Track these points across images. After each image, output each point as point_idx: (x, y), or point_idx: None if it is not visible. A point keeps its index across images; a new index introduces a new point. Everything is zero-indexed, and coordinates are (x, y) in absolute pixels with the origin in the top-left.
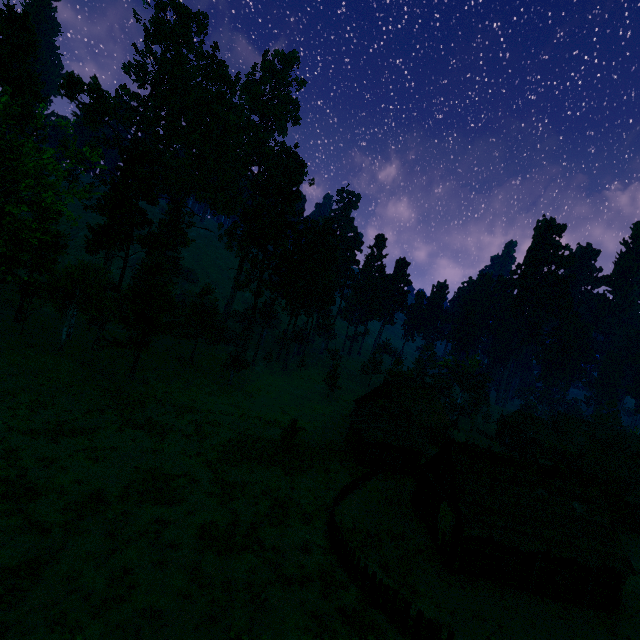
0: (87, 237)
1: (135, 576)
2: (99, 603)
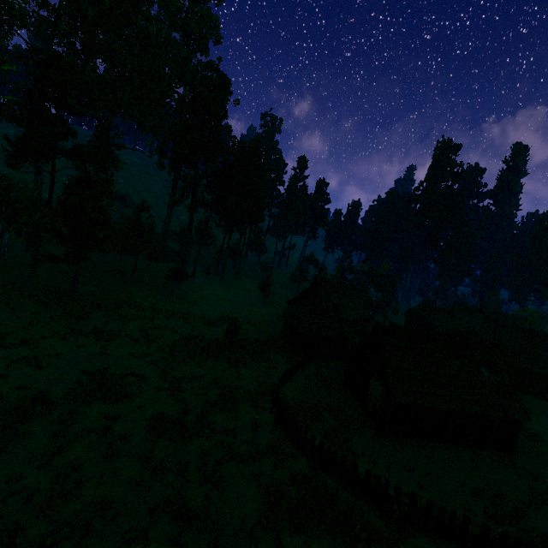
0: (4, 148)
1: (83, 471)
2: (43, 502)
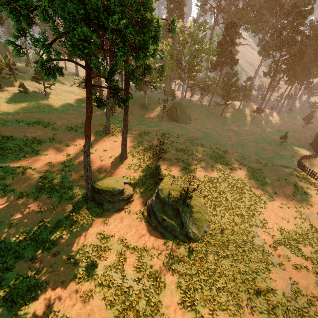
0: (212, 67)
1: (244, 157)
2: (240, 158)
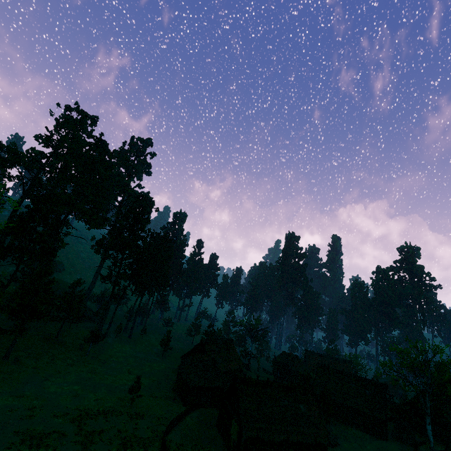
0: None
1: None
2: None
